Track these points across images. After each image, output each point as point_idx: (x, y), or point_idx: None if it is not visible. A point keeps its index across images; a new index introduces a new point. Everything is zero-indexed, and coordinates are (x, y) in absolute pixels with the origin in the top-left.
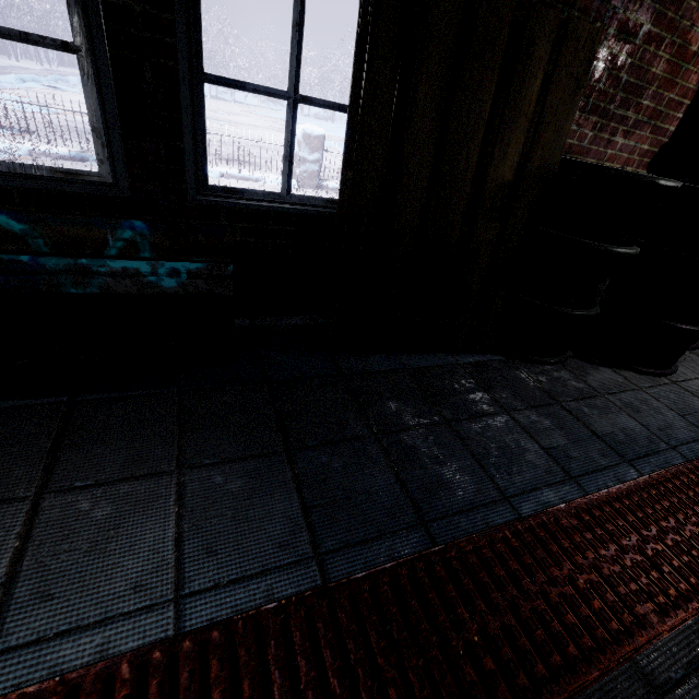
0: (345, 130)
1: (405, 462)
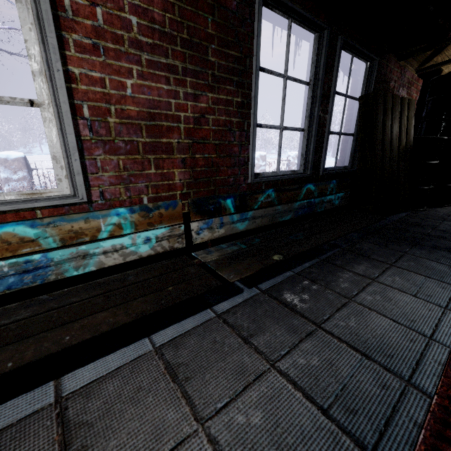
0: (358, 141)
1: (445, 238)
